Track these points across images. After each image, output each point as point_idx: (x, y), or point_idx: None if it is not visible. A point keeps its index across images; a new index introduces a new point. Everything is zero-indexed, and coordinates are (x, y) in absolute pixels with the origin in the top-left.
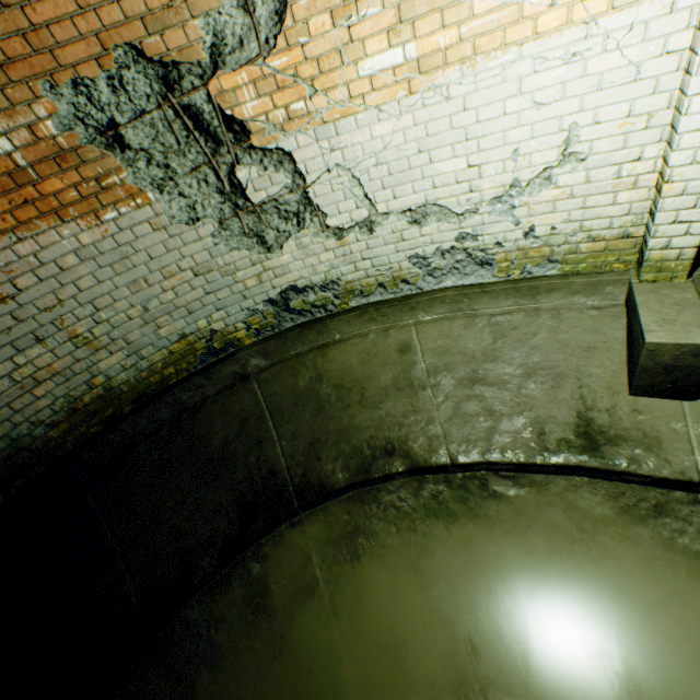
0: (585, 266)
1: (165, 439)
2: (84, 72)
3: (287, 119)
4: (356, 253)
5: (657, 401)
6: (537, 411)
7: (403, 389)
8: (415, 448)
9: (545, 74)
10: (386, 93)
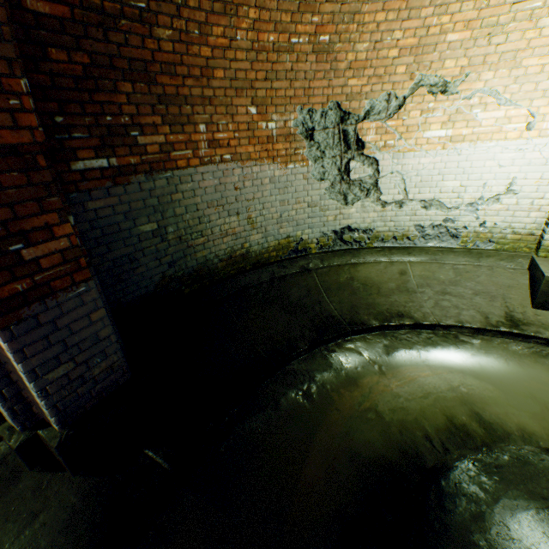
0: (508, 247)
1: (265, 288)
2: (315, 107)
3: (383, 146)
4: (388, 217)
5: (547, 312)
6: (482, 309)
7: (402, 291)
8: (415, 316)
9: (505, 154)
10: (432, 146)
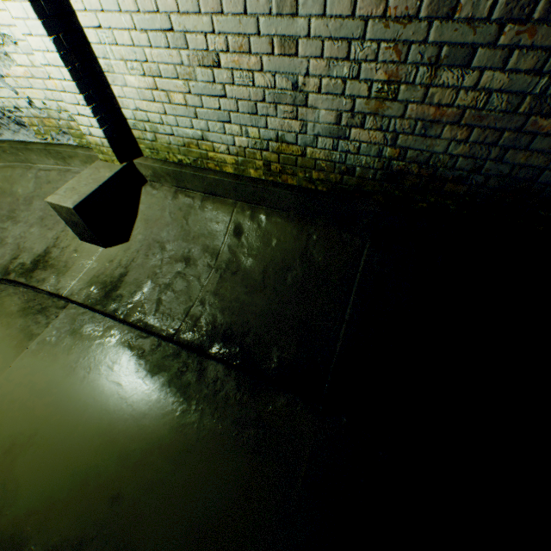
0: (87, 142)
1: None
2: None
3: None
4: None
5: (91, 246)
6: (28, 244)
7: None
8: None
9: None
10: None
